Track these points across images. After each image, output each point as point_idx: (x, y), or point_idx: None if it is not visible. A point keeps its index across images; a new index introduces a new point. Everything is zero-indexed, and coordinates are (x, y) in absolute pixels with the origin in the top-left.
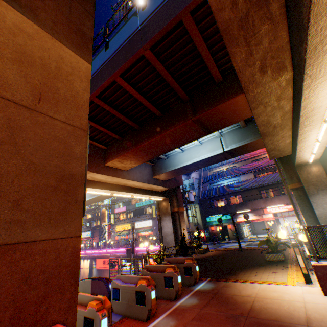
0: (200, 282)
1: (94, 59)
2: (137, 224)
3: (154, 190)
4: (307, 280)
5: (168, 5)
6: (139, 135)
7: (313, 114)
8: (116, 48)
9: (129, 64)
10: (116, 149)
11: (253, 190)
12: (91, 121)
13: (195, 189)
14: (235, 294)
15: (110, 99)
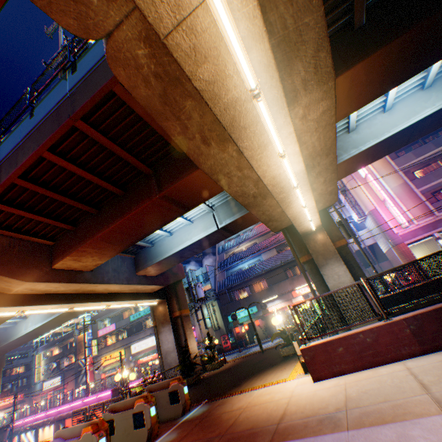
0: (193, 408)
1: (17, 128)
2: (135, 346)
3: (141, 291)
4: (306, 369)
5: (98, 73)
6: (98, 221)
7: (279, 182)
8: (43, 116)
9: (58, 136)
10: (67, 244)
11: (277, 270)
12: (19, 209)
13: (211, 280)
14: (226, 411)
15: (43, 179)
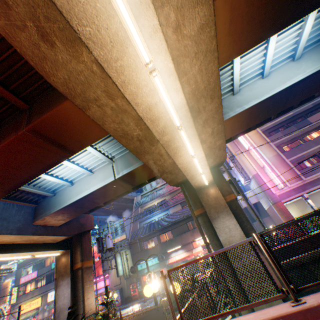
0: None
1: None
2: (52, 294)
3: (41, 242)
4: None
5: None
6: None
7: (159, 117)
8: None
9: None
10: None
11: (181, 222)
12: None
13: (127, 231)
14: None
15: None
